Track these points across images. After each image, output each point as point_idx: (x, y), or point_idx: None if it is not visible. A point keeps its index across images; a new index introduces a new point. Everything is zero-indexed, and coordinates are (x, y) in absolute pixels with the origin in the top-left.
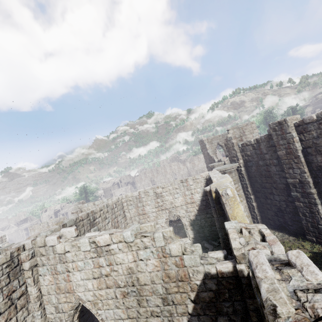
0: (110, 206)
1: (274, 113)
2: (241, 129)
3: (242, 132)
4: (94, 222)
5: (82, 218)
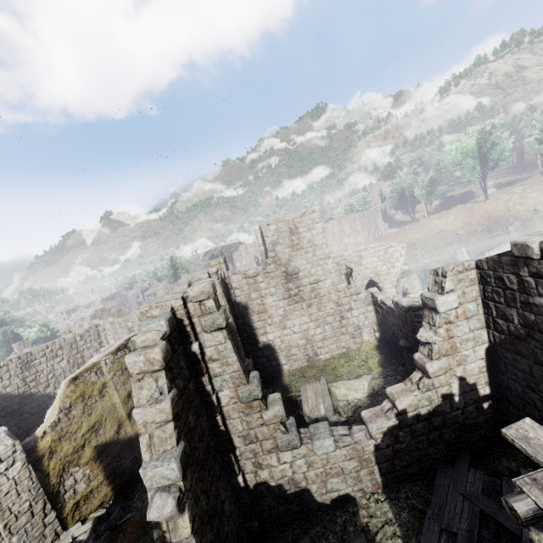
0: (68, 340)
1: (494, 136)
2: (291, 222)
3: (294, 227)
4: (30, 364)
5: (7, 363)
